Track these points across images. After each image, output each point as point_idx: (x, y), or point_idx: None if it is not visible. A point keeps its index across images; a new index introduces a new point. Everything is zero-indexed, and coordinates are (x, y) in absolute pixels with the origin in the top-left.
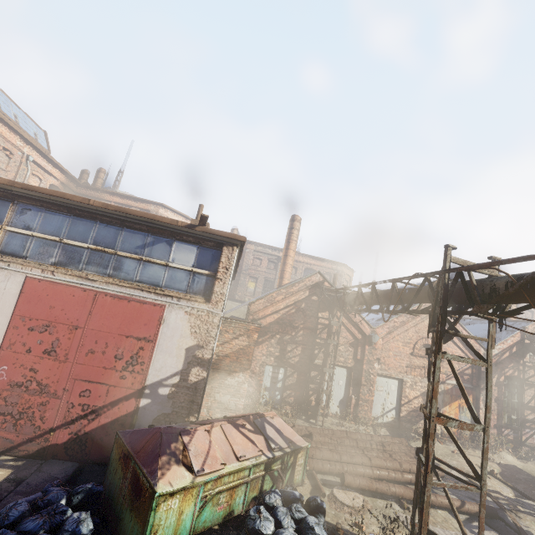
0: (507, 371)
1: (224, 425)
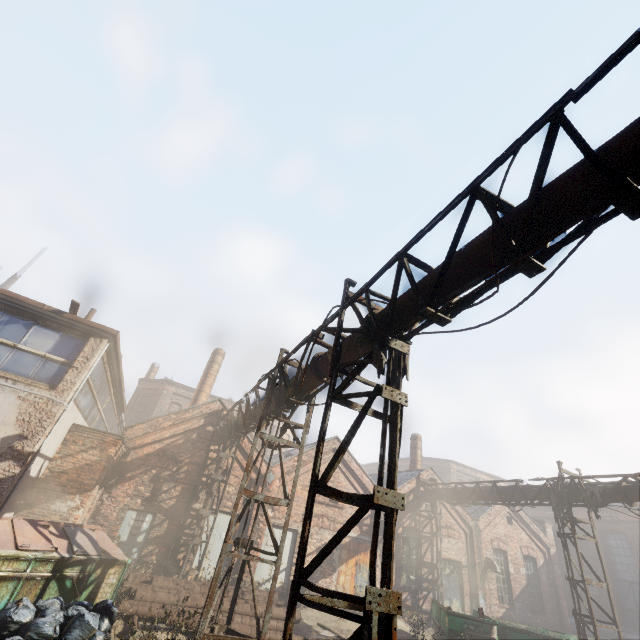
0: (405, 521)
1: (17, 520)
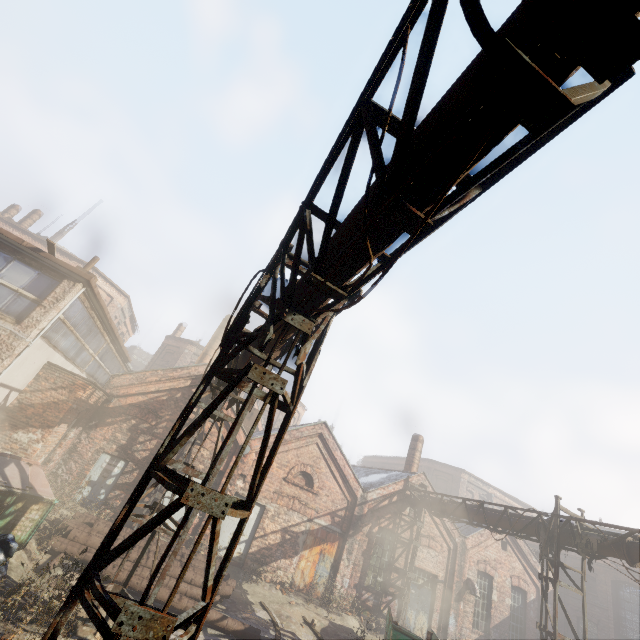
0: (383, 522)
1: None
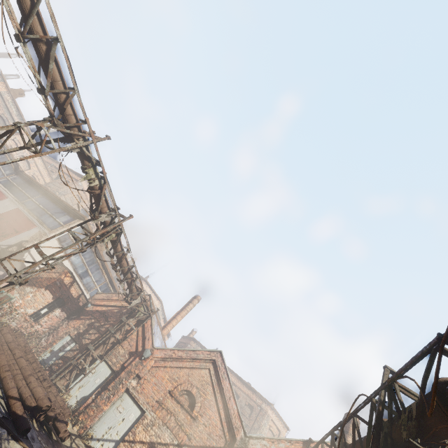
0: None
1: None
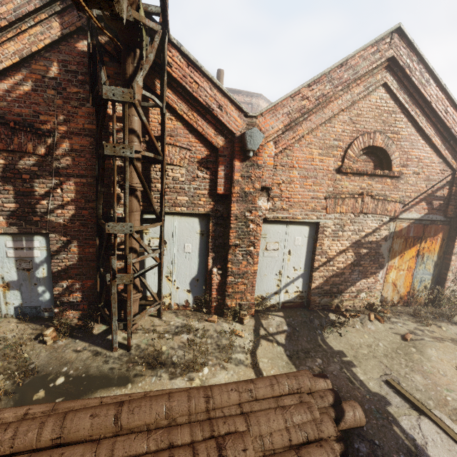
0: None
1: None
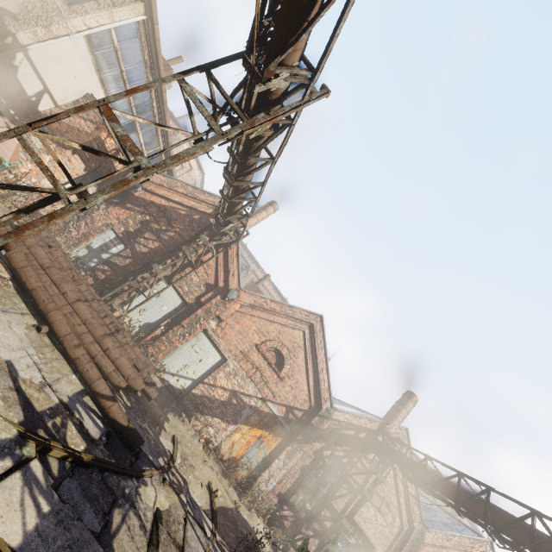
0: (338, 450)
1: None
